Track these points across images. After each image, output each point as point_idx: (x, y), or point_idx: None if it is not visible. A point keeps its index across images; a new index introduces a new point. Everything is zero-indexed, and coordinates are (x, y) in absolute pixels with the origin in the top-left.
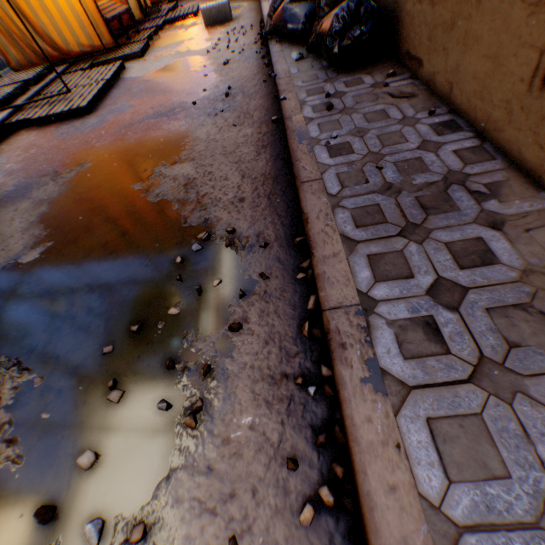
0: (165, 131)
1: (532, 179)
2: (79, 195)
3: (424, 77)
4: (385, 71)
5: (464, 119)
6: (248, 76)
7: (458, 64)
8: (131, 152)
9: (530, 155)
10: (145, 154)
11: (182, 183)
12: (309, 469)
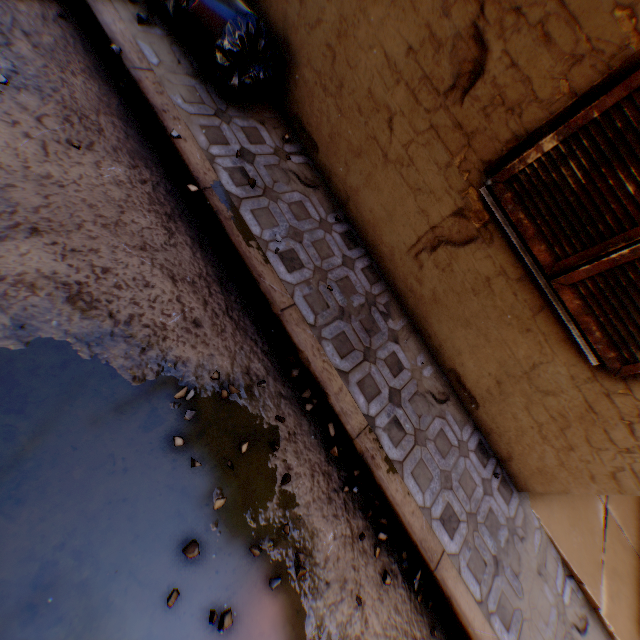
0: None
1: (399, 300)
2: None
3: (319, 164)
4: (276, 125)
5: (357, 232)
6: None
7: (359, 189)
8: None
9: (401, 287)
10: None
11: (60, 296)
12: (369, 531)
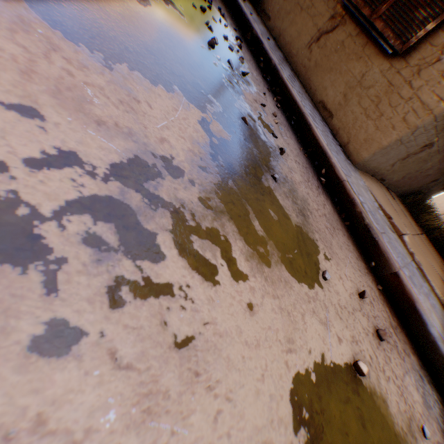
0: None
1: (297, 75)
2: None
3: (269, 27)
4: (254, 10)
5: (281, 50)
6: None
7: (286, 29)
8: None
9: (299, 68)
10: None
11: None
12: (272, 94)
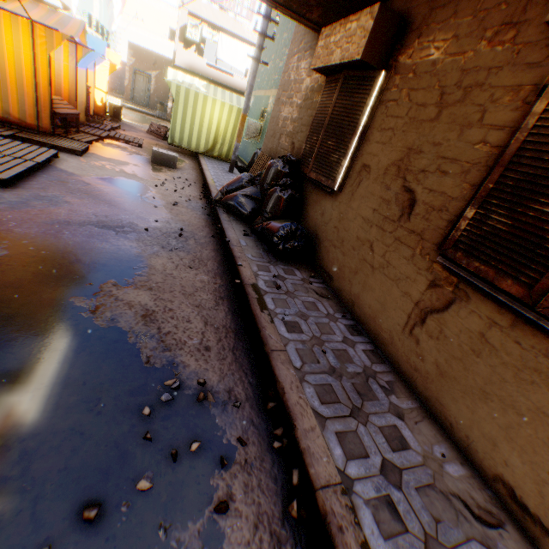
0: (115, 246)
1: (408, 383)
2: None
3: (334, 287)
4: (307, 270)
5: (362, 327)
6: (197, 224)
7: (359, 294)
8: (70, 255)
9: (406, 368)
10: (89, 264)
11: (140, 313)
12: None
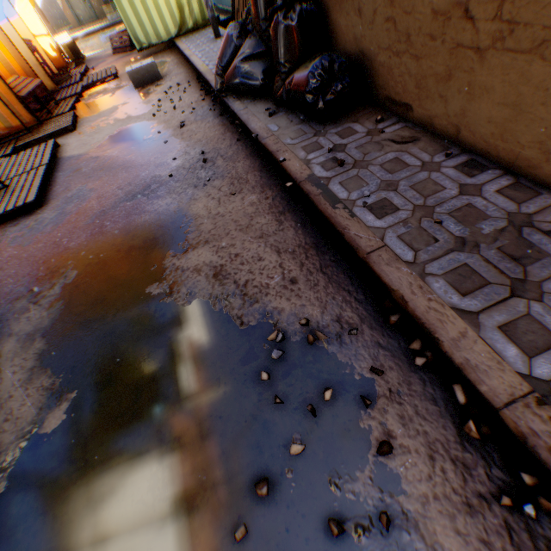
0: (152, 213)
1: None
2: (81, 316)
3: (417, 120)
4: (369, 116)
5: (482, 157)
6: (215, 135)
7: (464, 109)
8: (122, 246)
9: None
10: (142, 246)
11: (210, 274)
12: None
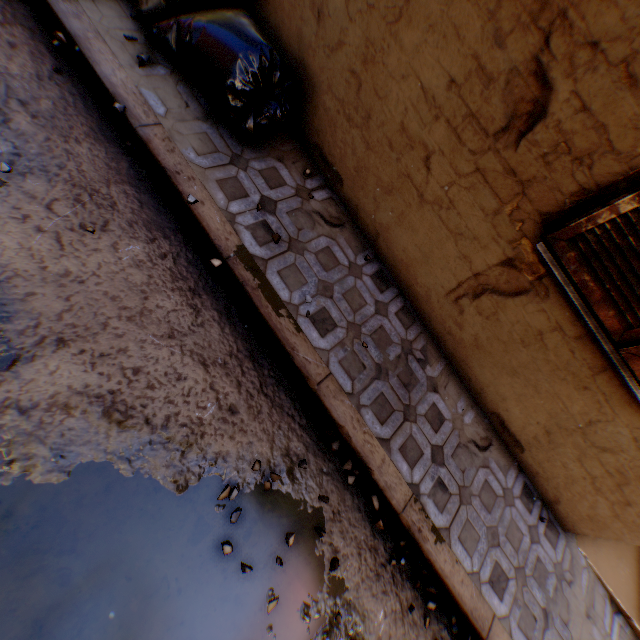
0: None
1: (436, 340)
2: None
3: (343, 197)
4: (295, 158)
5: (388, 269)
6: None
7: (390, 226)
8: None
9: (438, 328)
10: None
11: (95, 412)
12: (418, 600)
